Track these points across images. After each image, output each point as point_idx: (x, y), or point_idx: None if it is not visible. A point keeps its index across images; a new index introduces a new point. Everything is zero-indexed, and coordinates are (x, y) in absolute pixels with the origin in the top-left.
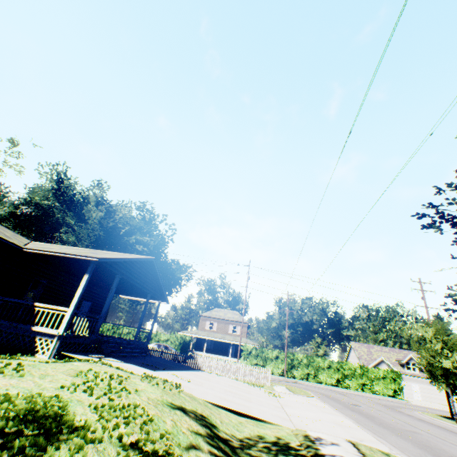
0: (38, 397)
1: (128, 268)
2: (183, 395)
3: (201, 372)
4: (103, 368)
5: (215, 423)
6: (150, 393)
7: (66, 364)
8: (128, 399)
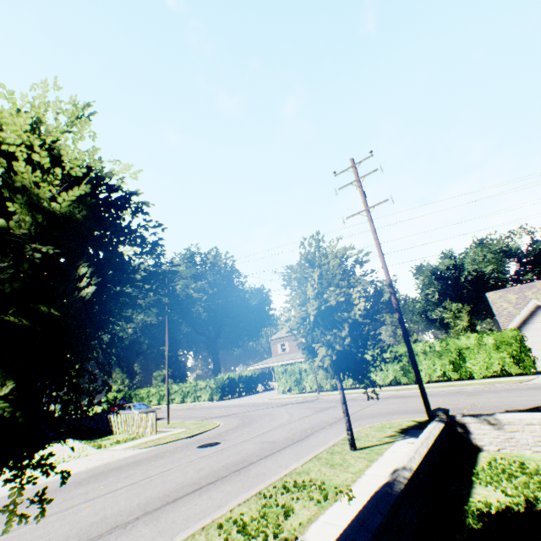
0: None
1: None
2: None
3: None
4: None
5: None
6: None
7: None
8: None
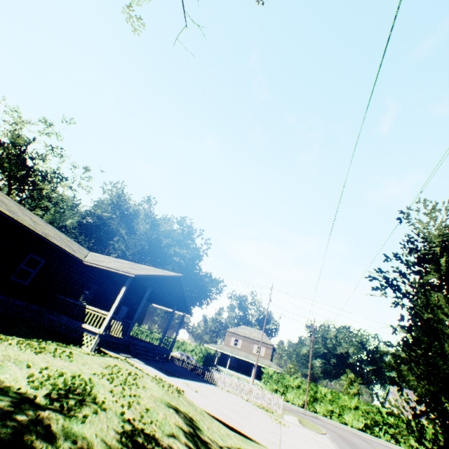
0: (79, 376)
1: (158, 283)
2: (182, 400)
3: (212, 386)
4: (126, 366)
5: (201, 427)
6: (154, 391)
7: (100, 358)
8: (136, 391)
